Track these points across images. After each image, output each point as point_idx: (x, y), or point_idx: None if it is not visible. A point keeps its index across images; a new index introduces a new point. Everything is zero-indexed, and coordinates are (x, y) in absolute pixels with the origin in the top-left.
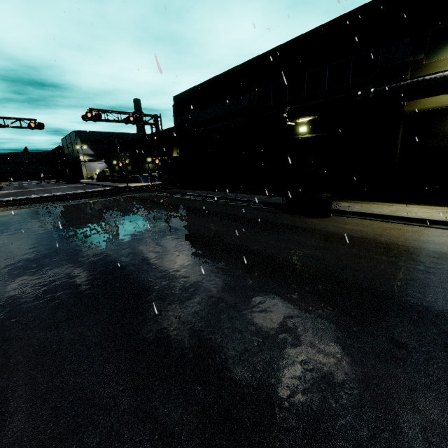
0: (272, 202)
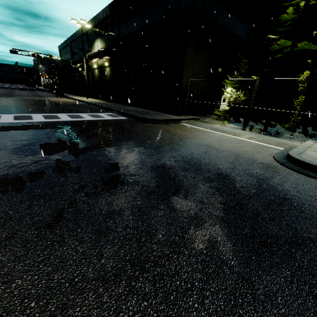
0: None
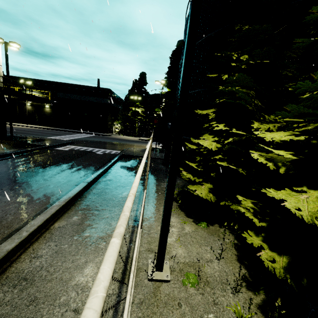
0: None
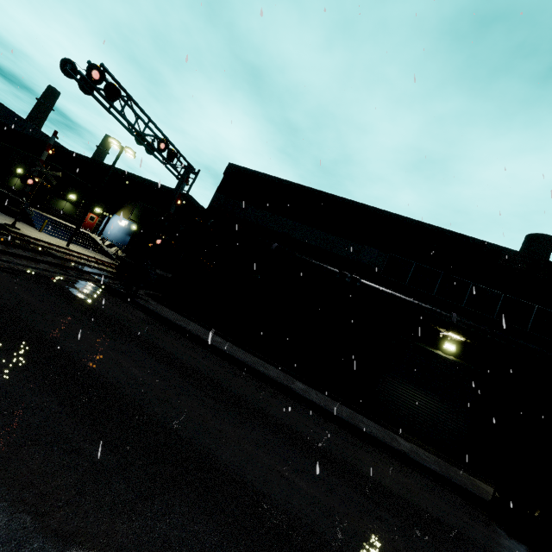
0: (438, 471)
